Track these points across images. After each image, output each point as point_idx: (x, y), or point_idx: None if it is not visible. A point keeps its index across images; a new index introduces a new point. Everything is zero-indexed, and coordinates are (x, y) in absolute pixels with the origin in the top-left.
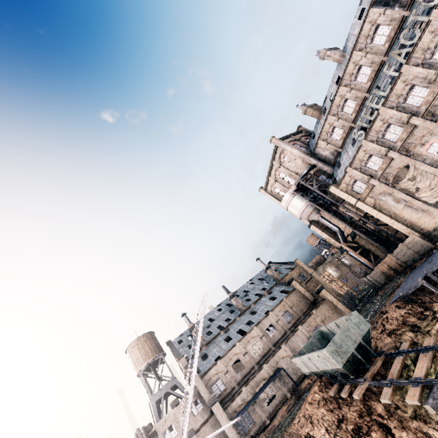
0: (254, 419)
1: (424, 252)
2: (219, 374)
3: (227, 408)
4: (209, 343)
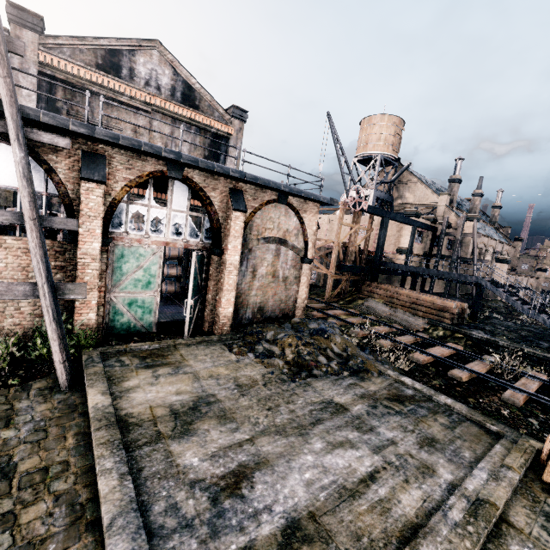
0: None
1: None
2: None
3: None
4: (455, 209)
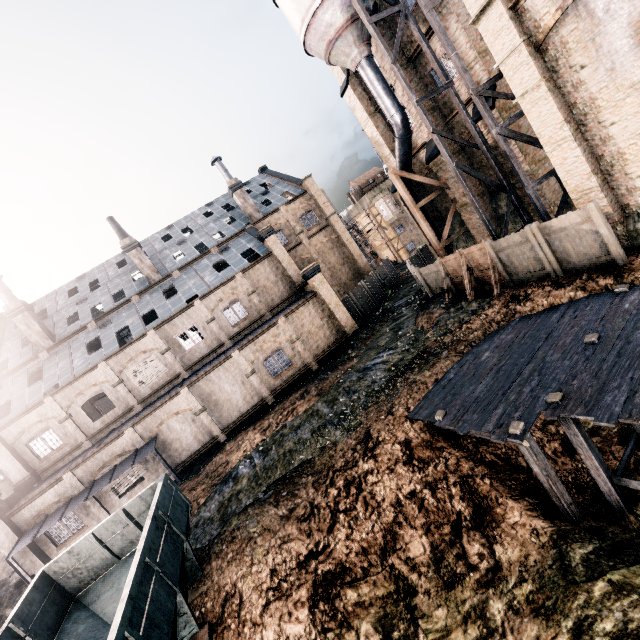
0: (84, 521)
1: (582, 268)
2: (49, 421)
3: (19, 512)
4: (58, 346)
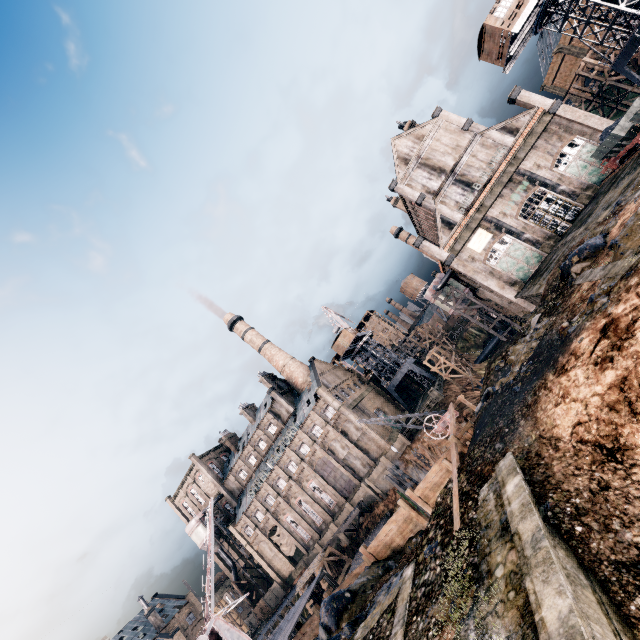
0: None
1: (282, 597)
2: None
3: None
4: None
